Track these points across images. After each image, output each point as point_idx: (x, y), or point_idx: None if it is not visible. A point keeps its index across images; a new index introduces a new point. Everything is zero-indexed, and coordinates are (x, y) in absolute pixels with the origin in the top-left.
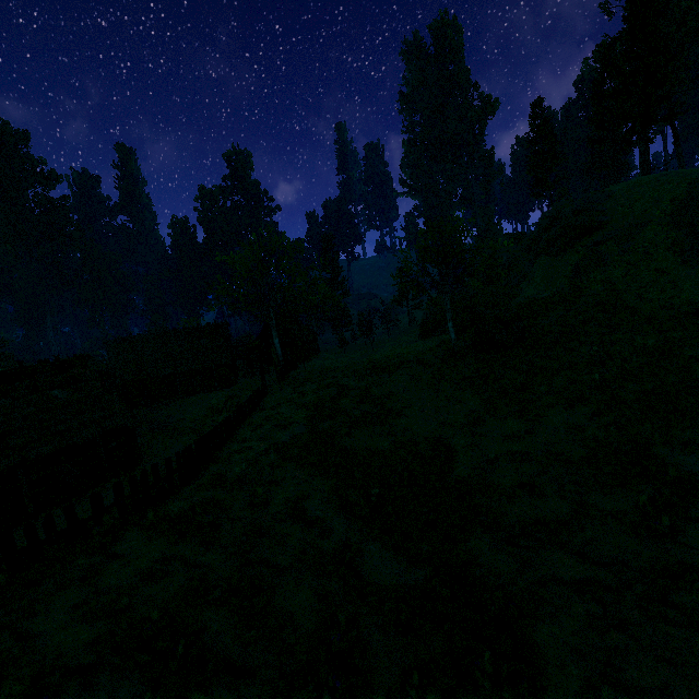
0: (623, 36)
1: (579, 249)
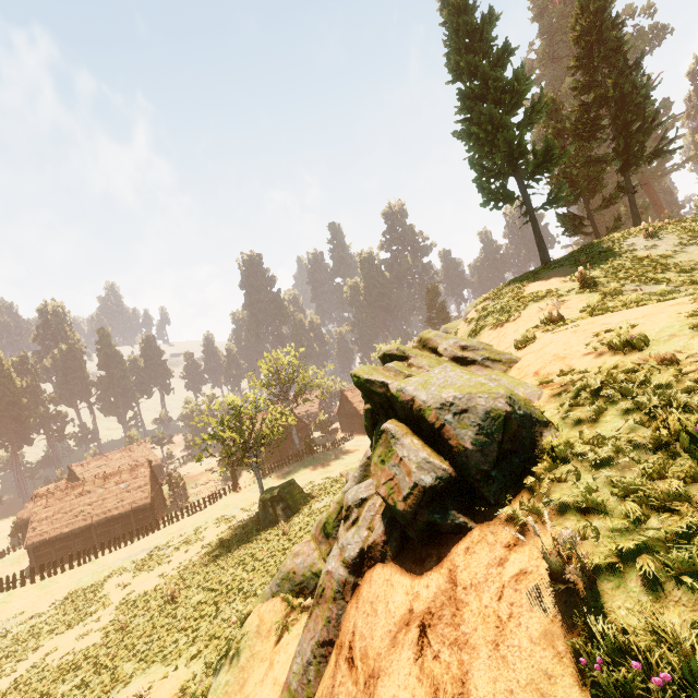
0: None
1: None
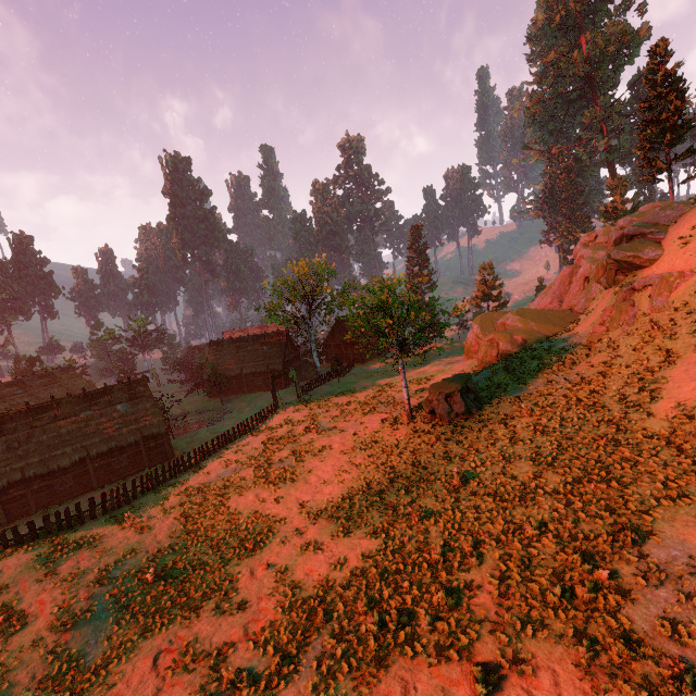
0: None
1: (617, 290)
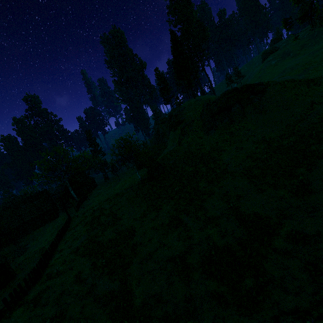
0: (173, 52)
1: (179, 129)
